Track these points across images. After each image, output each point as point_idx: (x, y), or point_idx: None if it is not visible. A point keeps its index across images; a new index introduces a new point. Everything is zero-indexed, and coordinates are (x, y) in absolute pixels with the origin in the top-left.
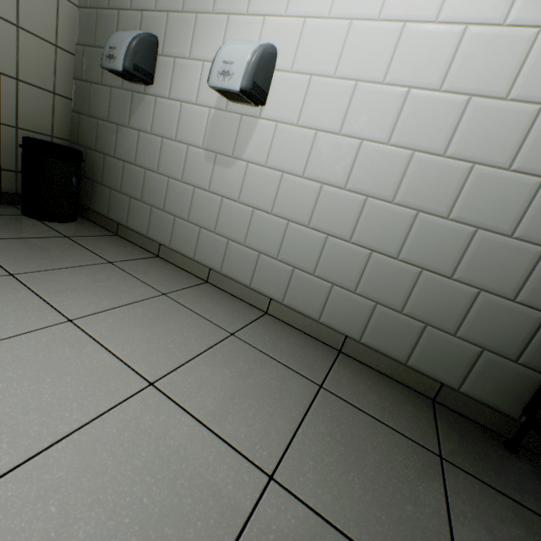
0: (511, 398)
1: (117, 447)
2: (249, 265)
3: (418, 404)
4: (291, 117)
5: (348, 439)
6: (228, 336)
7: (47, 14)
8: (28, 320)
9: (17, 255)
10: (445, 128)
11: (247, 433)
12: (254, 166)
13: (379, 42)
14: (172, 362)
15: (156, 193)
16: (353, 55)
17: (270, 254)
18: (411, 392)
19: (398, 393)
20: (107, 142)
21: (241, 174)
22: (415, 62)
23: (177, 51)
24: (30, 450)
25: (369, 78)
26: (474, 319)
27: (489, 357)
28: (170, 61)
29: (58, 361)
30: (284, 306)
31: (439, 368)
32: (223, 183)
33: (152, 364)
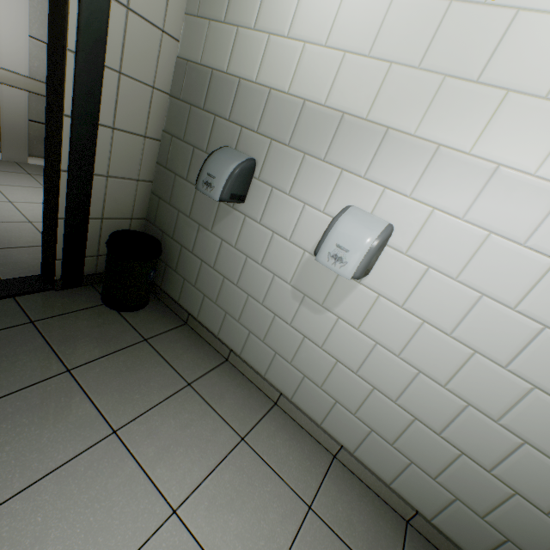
0: None
1: None
2: (323, 406)
3: None
4: (396, 296)
5: None
6: (307, 512)
7: (140, 109)
8: (142, 519)
9: (112, 391)
10: None
11: None
12: (344, 324)
13: (519, 268)
14: None
15: (233, 303)
16: (484, 267)
17: (347, 407)
18: None
19: None
20: (186, 236)
21: (329, 325)
22: None
23: (276, 181)
24: None
25: (498, 297)
26: None
27: None
28: (266, 188)
29: None
30: (354, 459)
31: None
32: (307, 324)
33: None
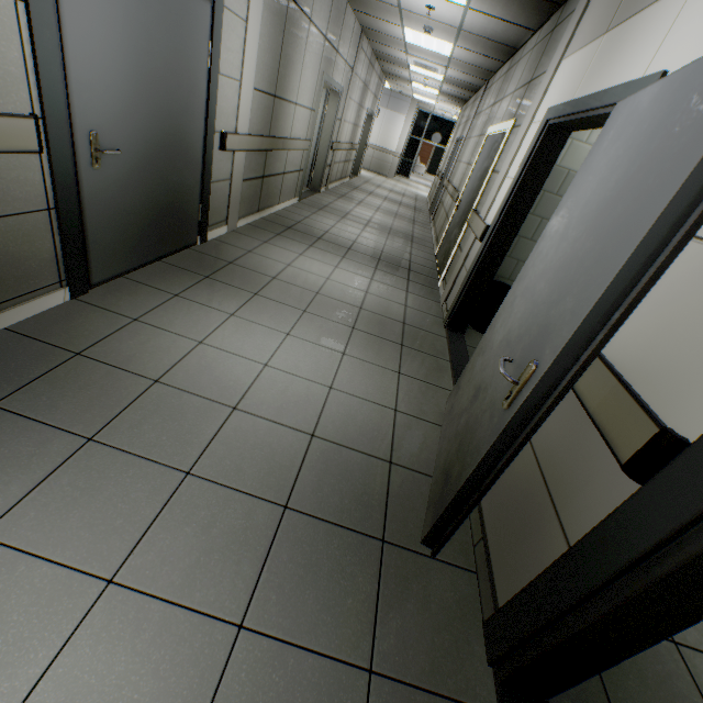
0: None
1: None
2: None
3: None
4: None
5: None
6: None
7: None
8: None
9: None
10: None
11: None
12: None
13: None
14: None
15: None
16: None
17: None
18: None
19: None
20: None
21: None
22: None
23: None
24: None
25: None
26: None
27: None
28: None
29: None
30: None
31: None
32: None
33: None
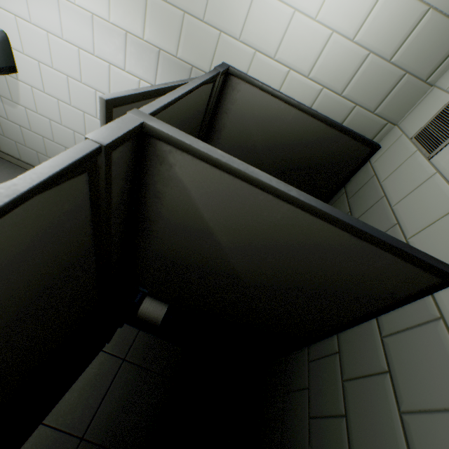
0: None
1: None
2: None
3: None
4: (39, 86)
5: None
6: None
7: None
8: None
9: None
10: None
11: None
12: (31, 112)
13: (70, 55)
14: None
15: None
16: (58, 58)
17: None
18: None
19: None
20: None
21: (25, 114)
22: (93, 76)
23: None
24: None
25: (73, 77)
26: None
27: None
28: None
29: None
30: None
31: None
32: (16, 117)
33: None
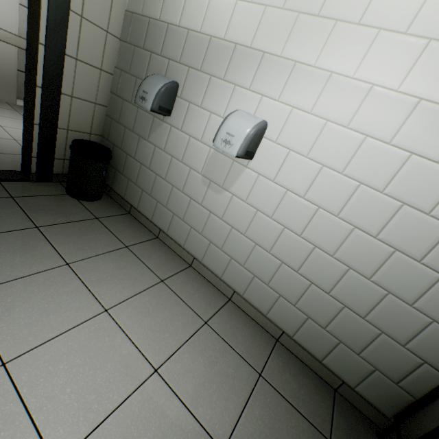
0: (388, 404)
1: (139, 422)
2: (223, 263)
3: (323, 393)
4: (270, 174)
5: (272, 423)
6: (203, 325)
7: (97, 48)
8: (82, 311)
9: (68, 242)
10: (380, 219)
11: (211, 414)
12: (236, 199)
13: (345, 144)
14: (168, 350)
15: (162, 194)
16: (324, 146)
17: (238, 261)
18: (321, 382)
19: (312, 382)
20: (130, 146)
21: (226, 201)
22: (368, 166)
23: (192, 98)
24: (94, 422)
25: (332, 166)
26: (374, 349)
27: (379, 375)
28: (185, 103)
29: (102, 349)
30: (243, 299)
31: (343, 371)
32: (212, 203)
33: (156, 352)
